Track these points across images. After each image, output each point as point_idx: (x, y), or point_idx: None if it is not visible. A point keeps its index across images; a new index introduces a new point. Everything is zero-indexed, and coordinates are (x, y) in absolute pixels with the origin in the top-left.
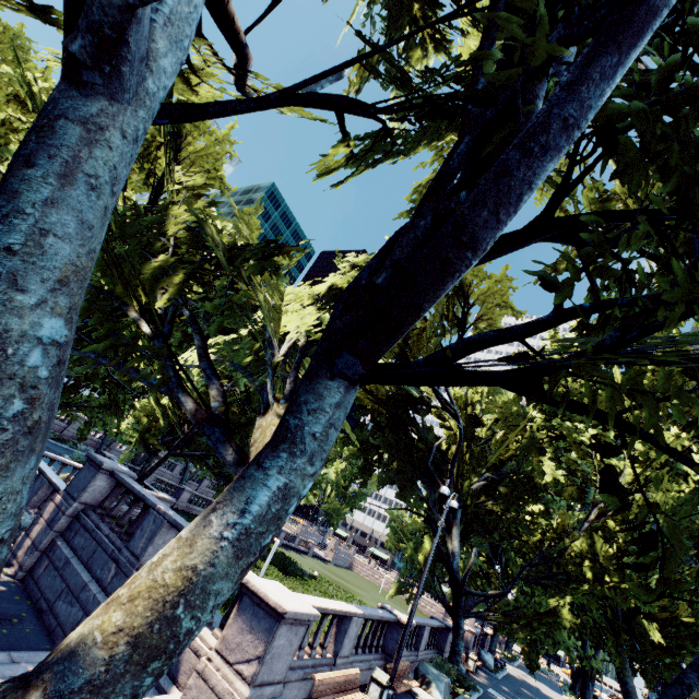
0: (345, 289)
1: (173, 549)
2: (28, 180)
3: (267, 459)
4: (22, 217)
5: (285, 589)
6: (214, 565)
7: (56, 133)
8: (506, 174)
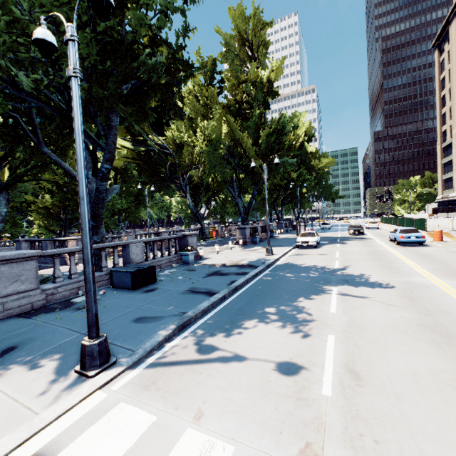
0: None
1: None
2: None
3: None
4: None
5: None
6: None
7: None
8: None
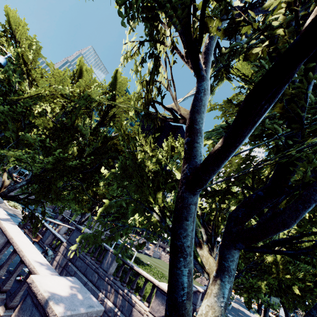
0: (232, 216)
1: (209, 309)
2: (188, 225)
3: (222, 278)
4: (189, 236)
5: None
6: (222, 314)
7: (190, 209)
8: (298, 211)
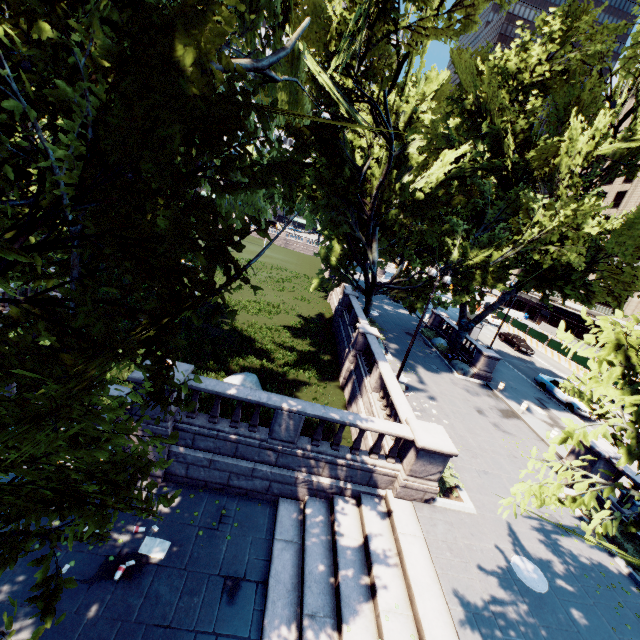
0: None
1: None
2: None
3: None
4: None
5: (420, 424)
6: None
7: None
8: None
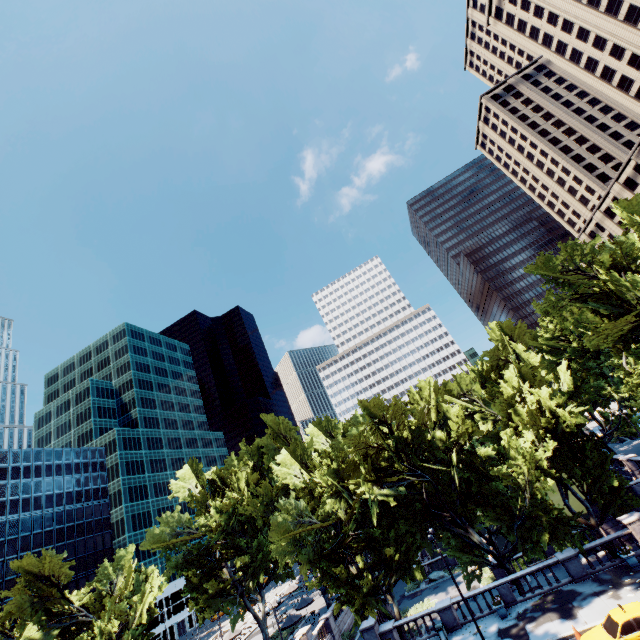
0: None
1: None
2: None
3: None
4: None
5: None
6: None
7: None
8: None
